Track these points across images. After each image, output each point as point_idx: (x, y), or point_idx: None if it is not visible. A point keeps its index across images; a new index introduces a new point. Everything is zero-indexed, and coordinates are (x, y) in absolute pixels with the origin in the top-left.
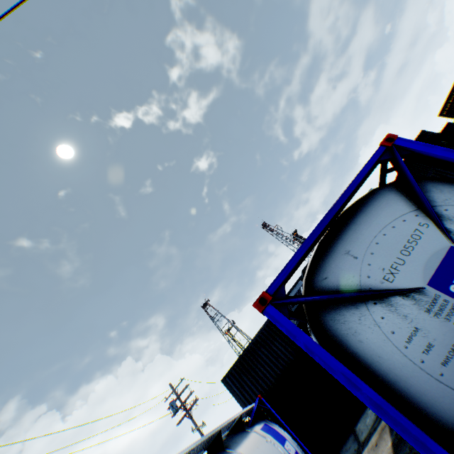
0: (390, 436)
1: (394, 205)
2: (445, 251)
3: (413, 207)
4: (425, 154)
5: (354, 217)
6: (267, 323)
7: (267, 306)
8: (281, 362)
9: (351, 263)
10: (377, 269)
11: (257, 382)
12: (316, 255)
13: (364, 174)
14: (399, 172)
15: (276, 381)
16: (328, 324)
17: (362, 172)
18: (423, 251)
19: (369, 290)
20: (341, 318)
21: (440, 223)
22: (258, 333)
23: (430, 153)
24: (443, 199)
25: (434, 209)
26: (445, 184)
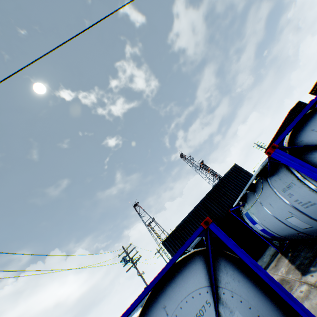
0: (286, 258)
1: None
2: None
3: None
4: None
5: (312, 116)
6: (194, 210)
7: (276, 149)
8: None
9: (315, 134)
10: None
11: None
12: (292, 132)
13: None
14: None
15: None
16: (304, 159)
17: None
18: None
19: None
20: (312, 156)
21: None
22: (187, 216)
23: None
24: None
25: None
26: None
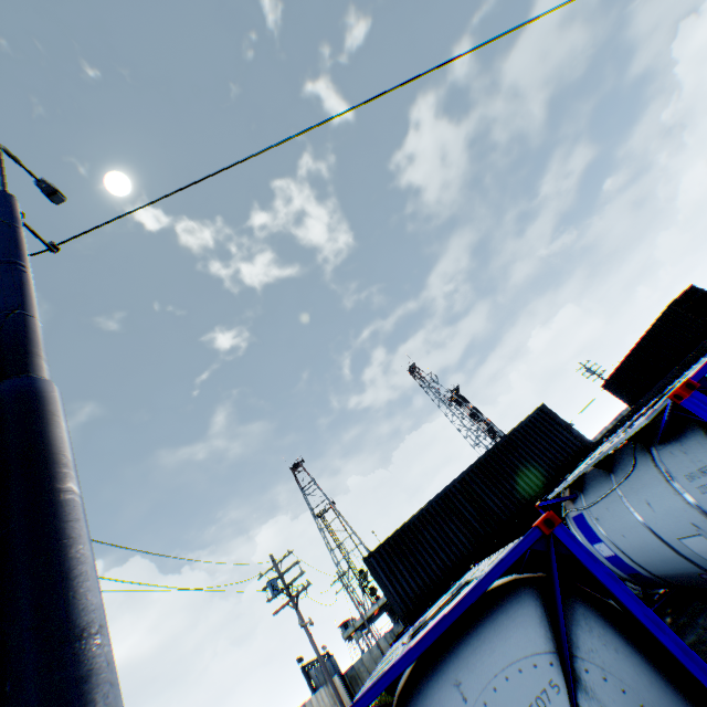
0: None
1: None
2: None
3: None
4: None
5: None
6: (442, 495)
7: (693, 392)
8: (455, 552)
9: None
10: None
11: (415, 572)
12: None
13: None
14: None
15: (443, 575)
16: None
17: None
18: None
19: None
20: None
21: None
22: (427, 506)
23: None
24: None
25: None
26: None
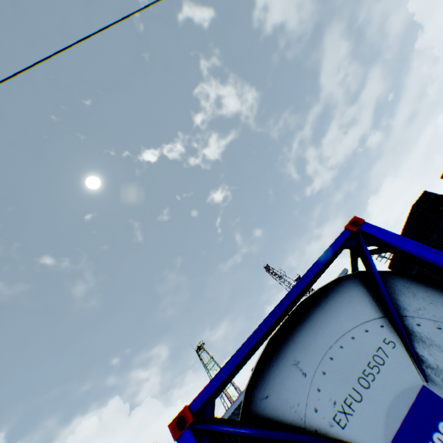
0: None
1: (358, 305)
2: (415, 392)
3: (380, 313)
4: (395, 246)
5: (311, 312)
6: None
7: (185, 431)
8: None
9: (298, 381)
10: (328, 401)
11: None
12: (262, 356)
13: (325, 262)
14: (364, 264)
15: None
16: None
17: (323, 259)
18: (387, 385)
19: (315, 432)
20: None
21: (409, 345)
22: None
23: (400, 246)
24: (415, 308)
25: (404, 321)
26: (419, 286)
